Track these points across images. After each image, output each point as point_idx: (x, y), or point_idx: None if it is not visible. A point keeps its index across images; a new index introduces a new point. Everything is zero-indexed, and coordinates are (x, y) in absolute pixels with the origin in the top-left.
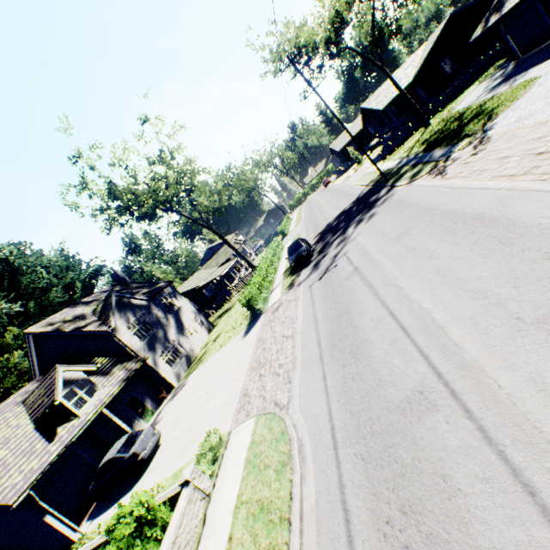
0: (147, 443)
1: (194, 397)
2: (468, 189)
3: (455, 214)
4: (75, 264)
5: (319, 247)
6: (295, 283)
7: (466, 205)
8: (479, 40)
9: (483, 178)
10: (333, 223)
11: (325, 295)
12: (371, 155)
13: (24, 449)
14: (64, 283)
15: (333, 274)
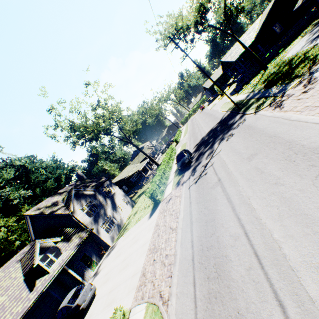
0: (86, 296)
1: (118, 260)
2: (304, 122)
3: (295, 144)
4: (60, 165)
5: (196, 155)
6: (180, 181)
7: (303, 137)
8: (299, 8)
9: (316, 113)
10: (205, 137)
11: (198, 198)
12: (229, 90)
13: (16, 295)
14: (55, 176)
15: (204, 181)
